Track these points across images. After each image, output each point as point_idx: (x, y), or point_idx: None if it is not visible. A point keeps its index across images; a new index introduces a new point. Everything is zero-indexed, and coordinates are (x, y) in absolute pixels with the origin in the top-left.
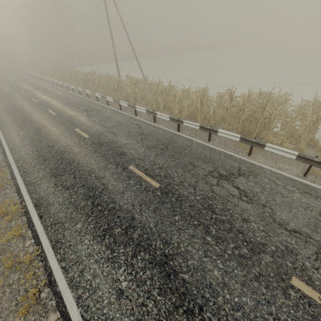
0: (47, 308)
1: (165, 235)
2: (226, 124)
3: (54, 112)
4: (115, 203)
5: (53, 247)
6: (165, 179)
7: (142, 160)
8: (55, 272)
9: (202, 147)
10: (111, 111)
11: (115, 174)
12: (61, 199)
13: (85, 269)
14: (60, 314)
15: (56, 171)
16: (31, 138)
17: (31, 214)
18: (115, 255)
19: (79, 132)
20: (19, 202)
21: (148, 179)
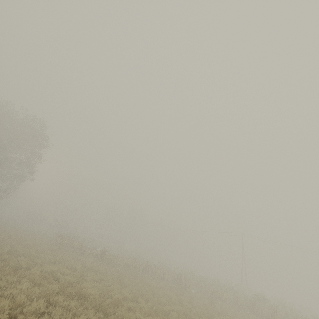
0: None
1: None
2: None
3: None
4: None
5: None
6: None
7: None
8: None
9: None
10: None
11: None
12: None
13: None
14: None
15: None
16: None
17: None
18: None
19: None
20: None
21: None
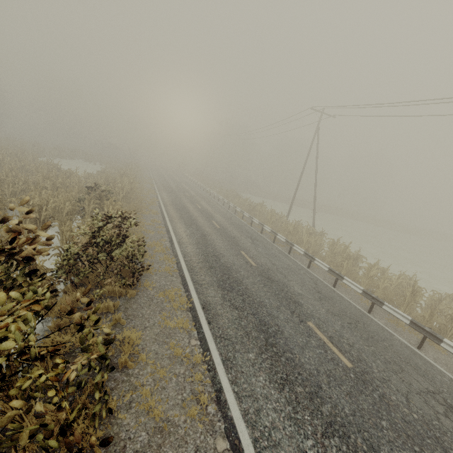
0: (214, 427)
1: (368, 436)
2: (448, 339)
3: (218, 225)
4: (293, 354)
5: (223, 362)
6: (359, 362)
7: (323, 323)
8: (226, 391)
9: (410, 350)
10: (278, 249)
11: (291, 321)
12: (230, 316)
13: (261, 410)
14: (231, 446)
15: (224, 284)
16: (197, 239)
17: (199, 314)
18: (298, 417)
19: (246, 256)
20: (185, 295)
21: (334, 349)
